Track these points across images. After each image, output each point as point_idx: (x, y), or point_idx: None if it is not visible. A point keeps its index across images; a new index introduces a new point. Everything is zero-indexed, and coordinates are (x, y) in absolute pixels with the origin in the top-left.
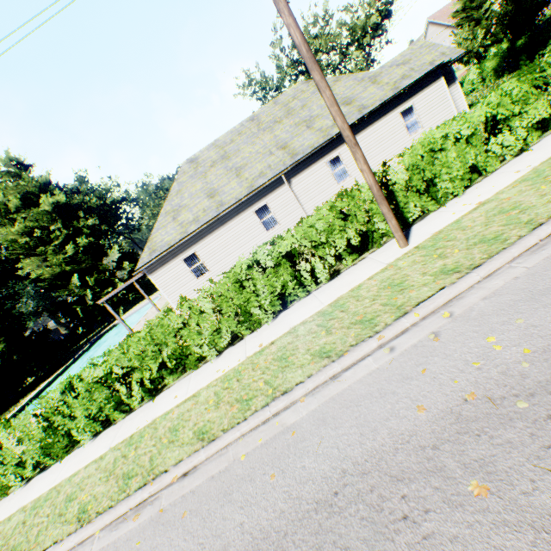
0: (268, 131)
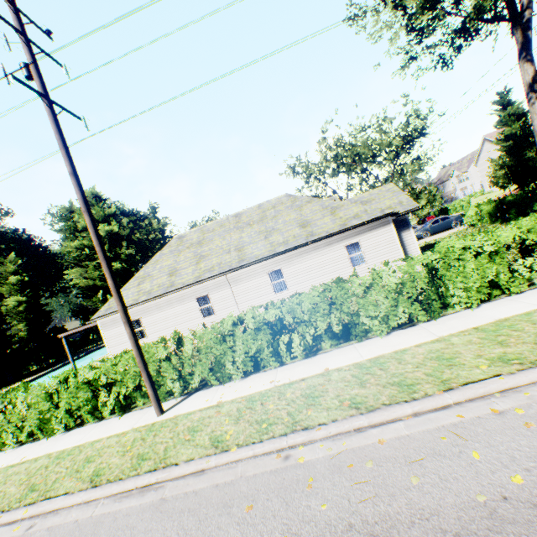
0: (239, 230)
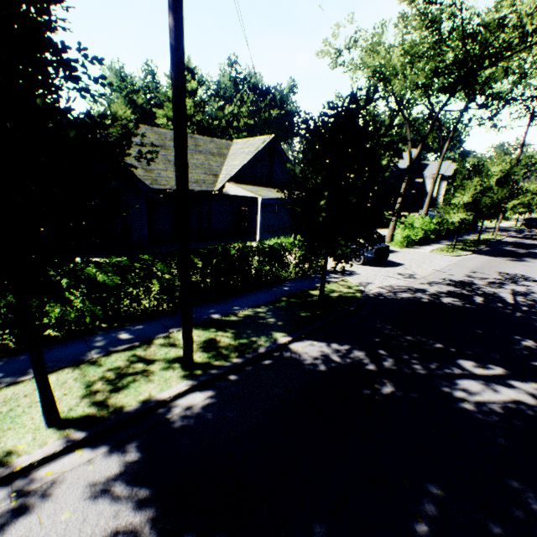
0: None
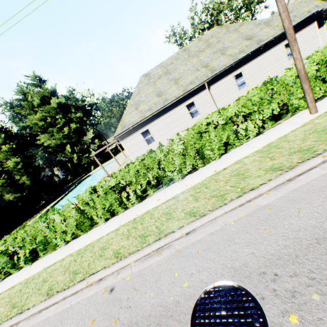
0: (195, 57)
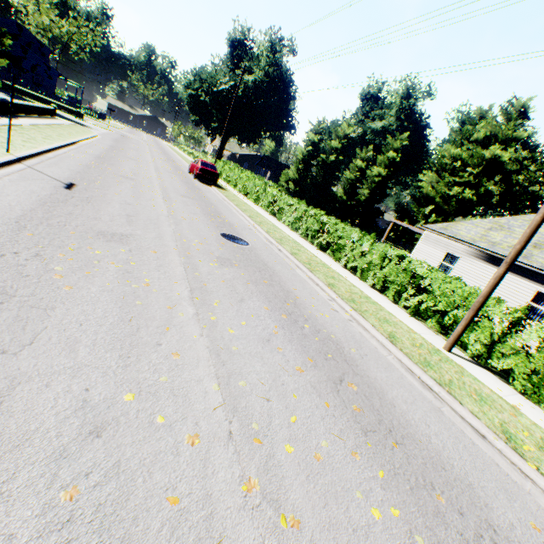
0: None
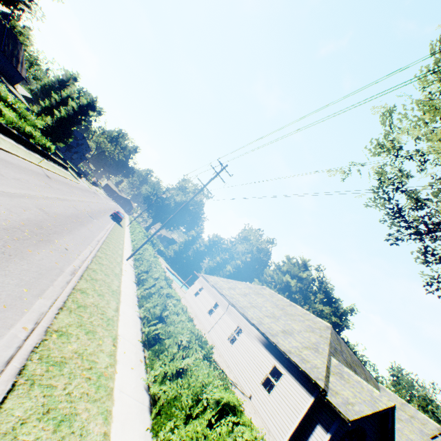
0: (274, 306)
